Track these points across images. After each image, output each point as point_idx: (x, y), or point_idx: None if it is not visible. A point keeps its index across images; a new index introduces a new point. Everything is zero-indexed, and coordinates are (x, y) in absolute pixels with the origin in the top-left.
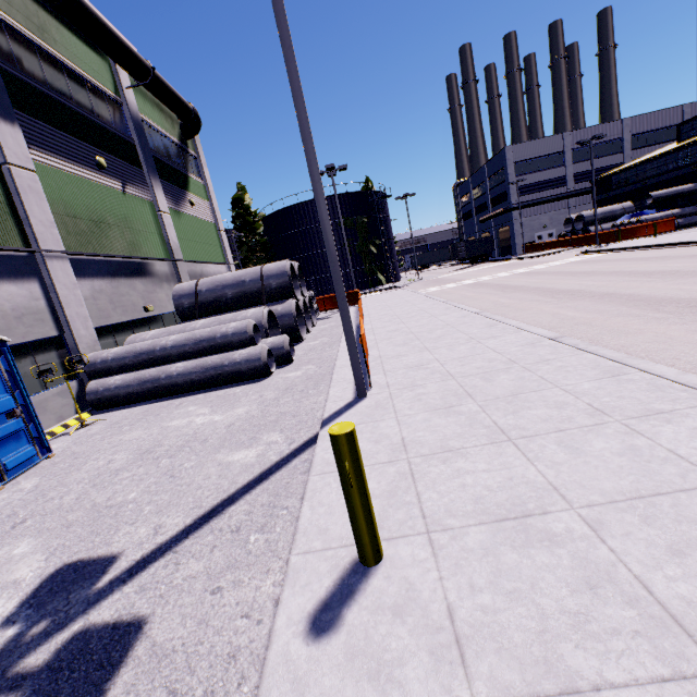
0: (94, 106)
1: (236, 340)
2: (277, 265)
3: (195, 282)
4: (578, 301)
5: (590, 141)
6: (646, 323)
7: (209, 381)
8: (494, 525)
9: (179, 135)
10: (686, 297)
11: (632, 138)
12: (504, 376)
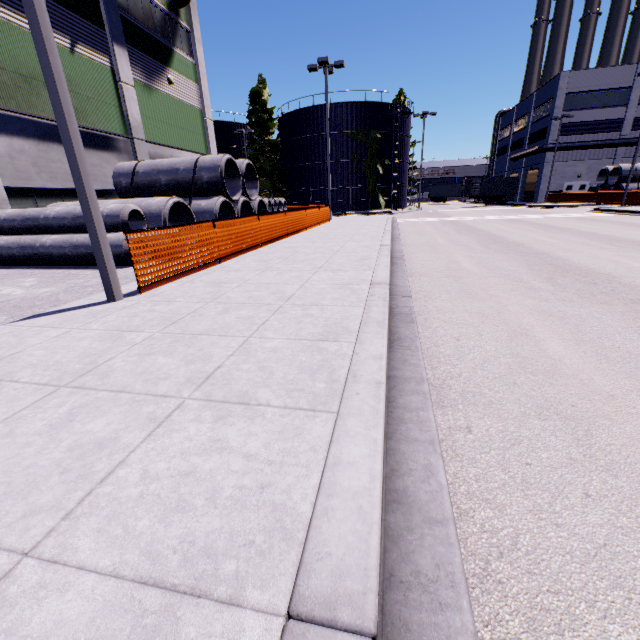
0: None
1: (110, 222)
2: (213, 157)
3: (136, 162)
4: (499, 254)
5: None
6: (510, 291)
7: (77, 259)
8: None
9: (168, 0)
10: (605, 272)
11: None
12: (245, 311)
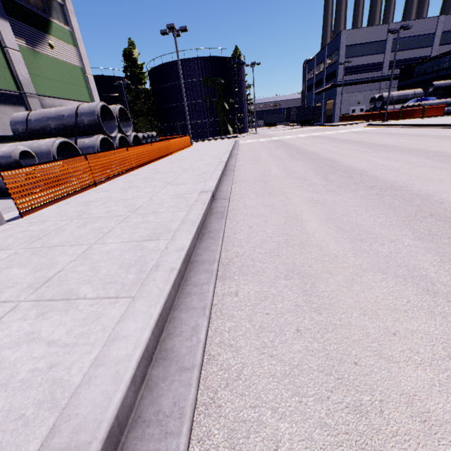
0: None
1: (4, 162)
2: (90, 105)
3: (28, 112)
4: (298, 161)
5: (399, 30)
6: (296, 188)
7: None
8: None
9: None
10: (360, 168)
11: (442, 35)
12: (98, 223)
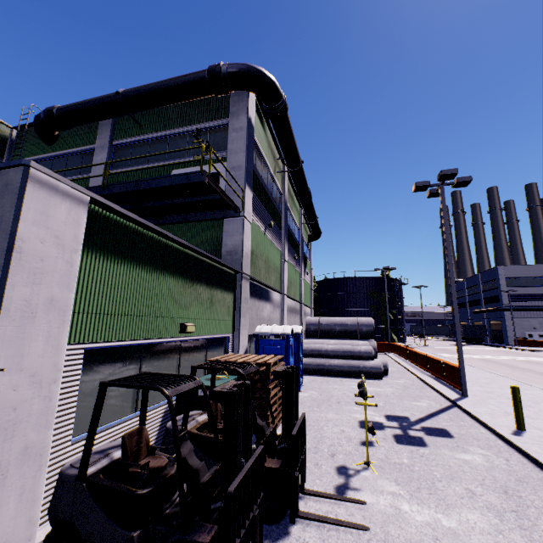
0: (294, 232)
1: (365, 355)
2: (366, 319)
3: (318, 318)
4: None
5: None
6: None
7: (350, 373)
8: None
9: (307, 240)
10: None
11: None
12: None
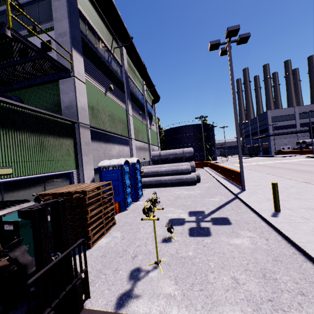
0: (139, 96)
1: (185, 171)
2: (188, 149)
3: (159, 152)
4: (311, 174)
5: (309, 112)
6: None
7: (176, 183)
8: (305, 209)
9: (151, 103)
10: None
11: None
12: (292, 189)
